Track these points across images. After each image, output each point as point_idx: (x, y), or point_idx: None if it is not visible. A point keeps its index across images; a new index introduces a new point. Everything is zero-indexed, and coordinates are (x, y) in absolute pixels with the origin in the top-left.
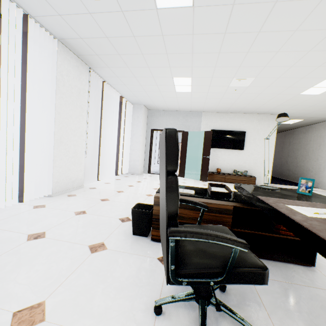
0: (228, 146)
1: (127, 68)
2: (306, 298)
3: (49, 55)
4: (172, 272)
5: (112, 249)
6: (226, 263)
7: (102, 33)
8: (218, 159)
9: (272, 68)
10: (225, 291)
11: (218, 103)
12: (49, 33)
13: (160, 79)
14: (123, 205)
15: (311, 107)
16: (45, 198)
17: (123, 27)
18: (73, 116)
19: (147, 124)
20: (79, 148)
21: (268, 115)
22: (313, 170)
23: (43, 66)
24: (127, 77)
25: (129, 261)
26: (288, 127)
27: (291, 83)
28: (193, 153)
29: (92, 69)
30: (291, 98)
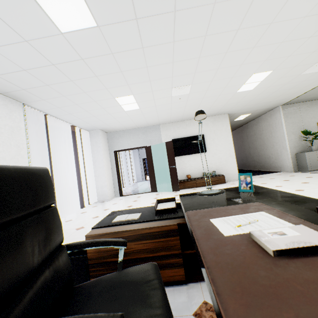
0: (192, 152)
1: (63, 97)
2: None
3: None
4: None
5: None
6: None
7: (17, 67)
8: (186, 165)
9: (202, 73)
10: None
11: (170, 113)
12: None
13: (103, 101)
14: None
15: (252, 101)
16: None
17: (36, 57)
18: (7, 157)
19: (109, 146)
20: None
21: (219, 115)
22: (273, 156)
23: None
24: (68, 106)
25: None
26: (241, 123)
27: (225, 84)
28: (161, 165)
29: (27, 104)
30: (232, 97)
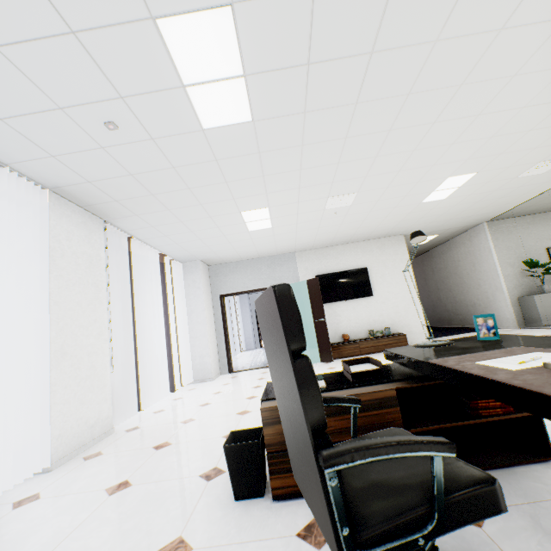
0: (349, 296)
1: (167, 211)
2: None
3: (34, 215)
4: (348, 542)
5: (204, 546)
6: (430, 491)
7: (123, 171)
8: (340, 318)
9: (376, 176)
10: None
11: (316, 235)
12: (34, 183)
13: (221, 217)
14: (199, 445)
15: (442, 216)
16: (35, 478)
17: (156, 158)
18: (83, 302)
19: (212, 288)
20: (99, 358)
21: (390, 238)
22: (480, 302)
23: (23, 232)
24: (168, 224)
25: None
26: (422, 249)
27: (406, 191)
28: None
29: (110, 222)
30: (413, 210)
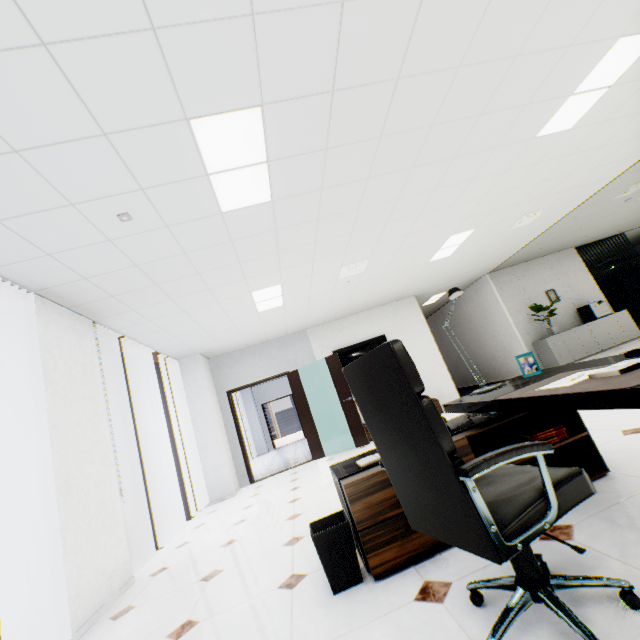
0: None
1: (169, 300)
2: (637, 512)
3: (16, 324)
4: (498, 537)
5: None
6: (540, 489)
7: (127, 262)
8: None
9: (386, 241)
10: (550, 571)
11: (328, 307)
12: (18, 287)
13: (229, 301)
14: (259, 561)
15: (448, 272)
16: None
17: (167, 245)
18: (83, 421)
19: (216, 384)
20: (107, 488)
21: (402, 300)
22: (499, 353)
23: (3, 347)
24: (168, 315)
25: (374, 637)
26: (432, 308)
27: (415, 252)
28: (321, 402)
29: (99, 322)
30: (422, 269)
